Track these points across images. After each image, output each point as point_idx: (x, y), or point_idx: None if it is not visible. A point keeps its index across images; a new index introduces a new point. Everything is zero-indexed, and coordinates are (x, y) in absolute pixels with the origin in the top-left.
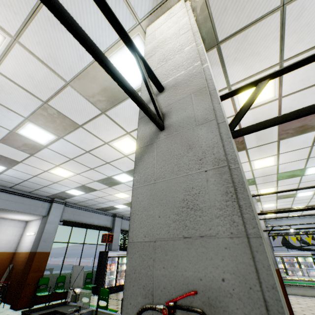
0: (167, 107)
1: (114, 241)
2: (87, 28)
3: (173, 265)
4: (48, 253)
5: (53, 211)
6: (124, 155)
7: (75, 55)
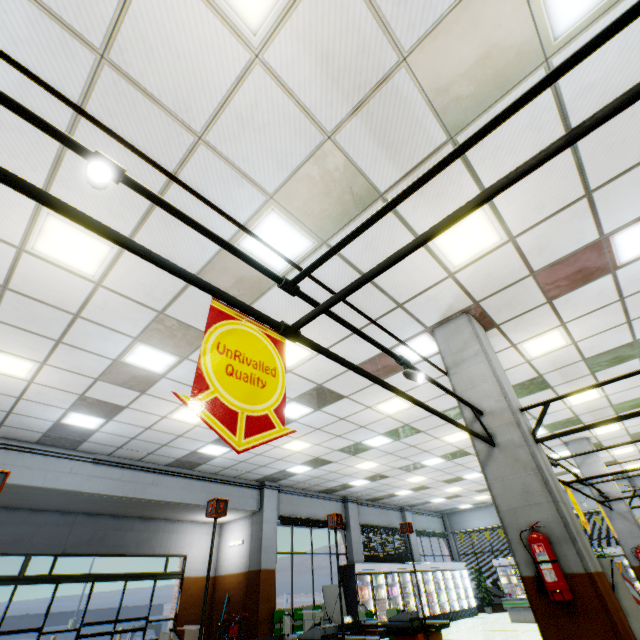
0: (491, 429)
1: (354, 547)
2: (383, 337)
3: (526, 517)
4: (274, 571)
5: (267, 503)
6: (387, 415)
7: (366, 352)
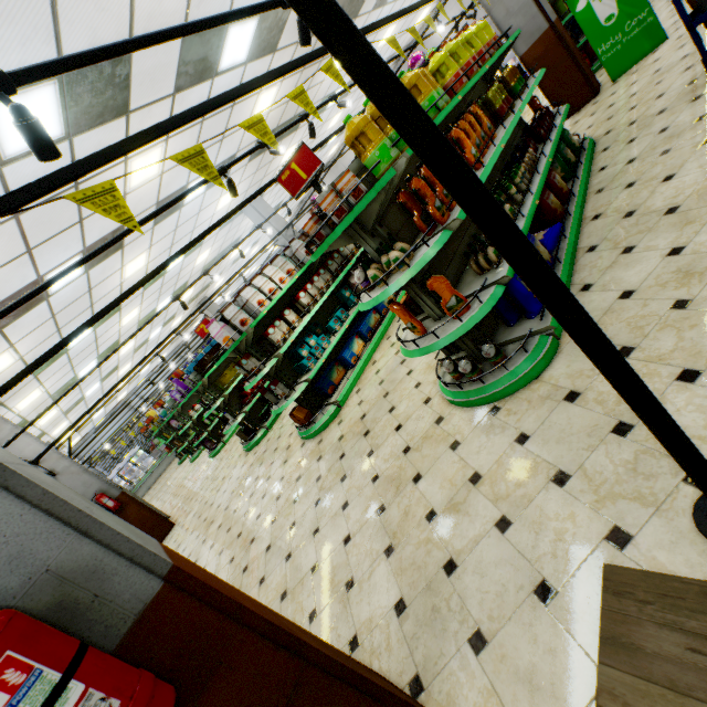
0: (50, 468)
1: None
2: None
3: (91, 493)
4: None
5: None
6: None
7: None
